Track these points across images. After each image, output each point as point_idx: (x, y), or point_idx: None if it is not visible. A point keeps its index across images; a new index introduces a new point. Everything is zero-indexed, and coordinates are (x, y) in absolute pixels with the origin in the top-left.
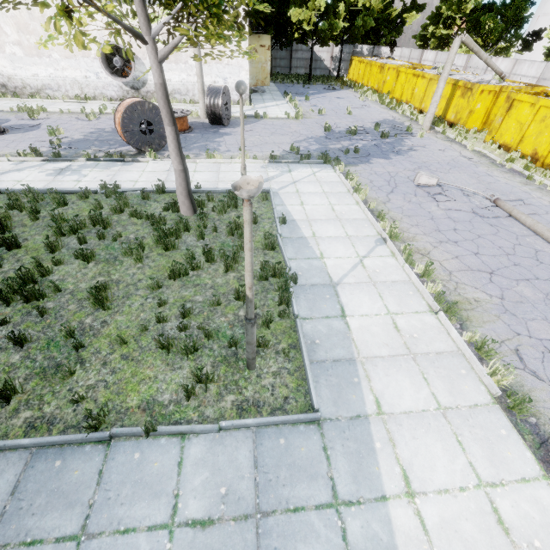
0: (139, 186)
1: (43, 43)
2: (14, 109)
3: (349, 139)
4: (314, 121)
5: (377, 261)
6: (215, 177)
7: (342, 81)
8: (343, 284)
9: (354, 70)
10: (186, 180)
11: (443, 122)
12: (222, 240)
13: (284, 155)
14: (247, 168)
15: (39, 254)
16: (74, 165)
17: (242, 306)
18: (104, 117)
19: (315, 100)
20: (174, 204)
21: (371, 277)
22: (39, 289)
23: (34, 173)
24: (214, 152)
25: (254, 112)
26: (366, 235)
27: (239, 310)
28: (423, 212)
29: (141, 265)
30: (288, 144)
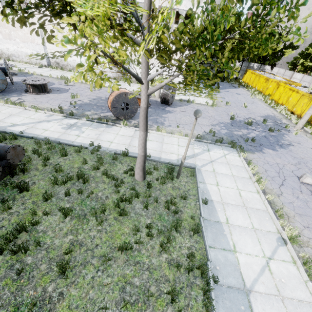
0: (112, 146)
1: (75, 77)
2: (58, 77)
3: (246, 128)
4: (223, 110)
5: (281, 267)
6: (160, 147)
7: (239, 82)
8: (255, 293)
9: (247, 76)
10: (144, 160)
11: (310, 124)
12: (159, 211)
13: (205, 135)
14: (180, 143)
15: (37, 200)
16: (79, 122)
17: (170, 302)
18: (103, 89)
19: (223, 94)
20: (132, 169)
21: (279, 288)
22: (26, 242)
23: (56, 125)
24: (162, 128)
25: (188, 98)
26: (268, 230)
27: (167, 307)
28: (310, 212)
29: (100, 227)
30: (207, 127)
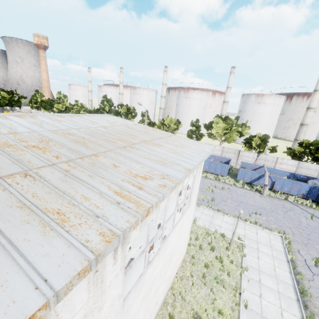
0: None
1: None
2: None
3: None
4: None
5: None
6: None
7: None
8: None
9: None
10: None
11: None
12: None
13: None
14: None
15: None
16: None
17: None
18: None
19: None
20: None
21: None
22: None
23: None
24: None
25: None
26: None
27: None
28: None
29: None
30: None
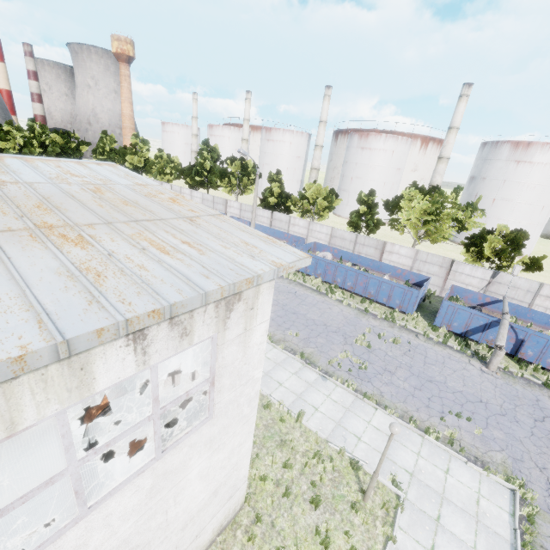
0: None
1: None
2: None
3: None
4: None
5: None
6: None
7: None
8: None
9: None
10: None
11: None
12: None
13: None
14: None
15: None
16: None
17: None
18: None
19: None
20: None
21: None
22: None
23: None
24: None
25: None
26: None
27: None
28: None
29: None
30: None
